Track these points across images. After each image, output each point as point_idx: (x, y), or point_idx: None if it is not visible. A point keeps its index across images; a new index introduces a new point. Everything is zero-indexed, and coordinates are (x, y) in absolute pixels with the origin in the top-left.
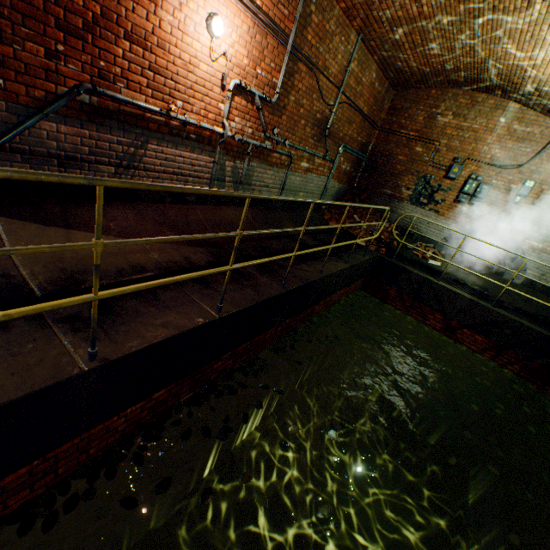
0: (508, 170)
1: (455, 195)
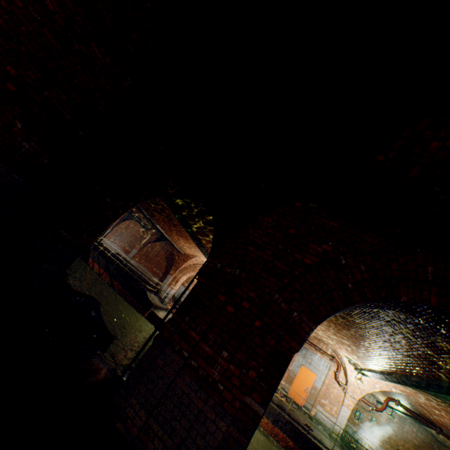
0: (366, 410)
1: (353, 414)
